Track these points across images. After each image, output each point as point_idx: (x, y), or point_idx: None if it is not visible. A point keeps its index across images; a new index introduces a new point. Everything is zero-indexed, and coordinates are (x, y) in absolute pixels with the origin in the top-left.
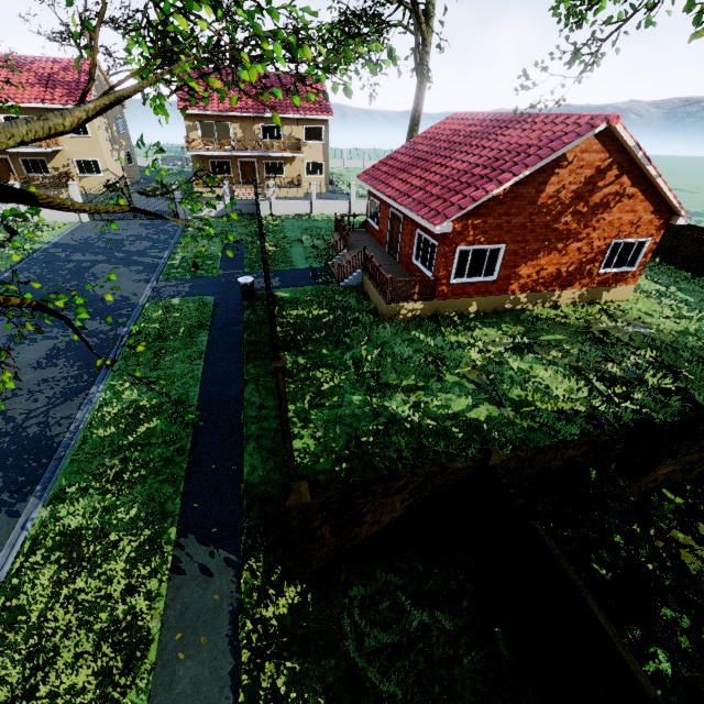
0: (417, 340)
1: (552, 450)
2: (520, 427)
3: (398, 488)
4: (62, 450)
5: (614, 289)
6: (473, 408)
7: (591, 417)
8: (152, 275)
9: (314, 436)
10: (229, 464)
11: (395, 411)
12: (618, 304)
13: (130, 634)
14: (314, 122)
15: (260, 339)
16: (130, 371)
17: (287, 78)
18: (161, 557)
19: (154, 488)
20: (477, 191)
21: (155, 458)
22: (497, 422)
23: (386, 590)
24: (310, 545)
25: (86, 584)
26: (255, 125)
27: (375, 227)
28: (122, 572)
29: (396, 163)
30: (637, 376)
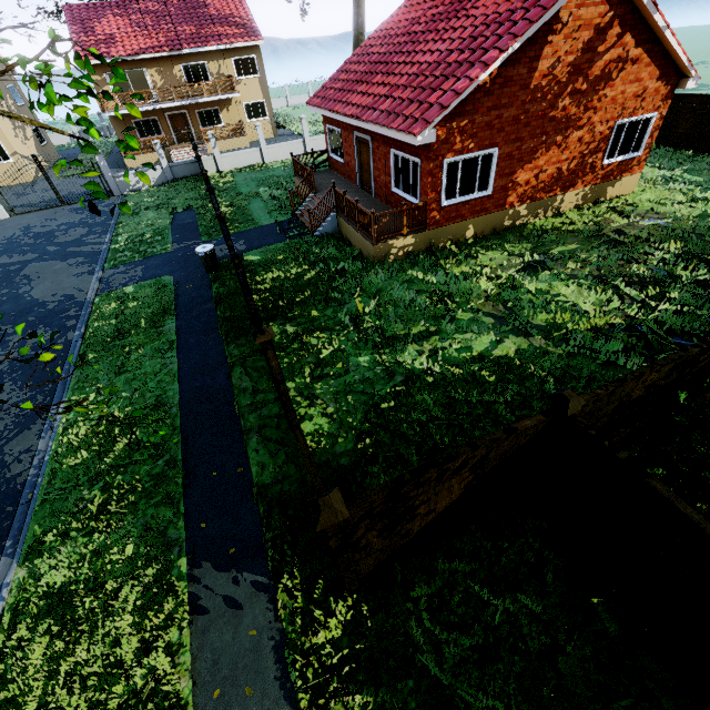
0: (416, 280)
1: (634, 378)
2: (556, 355)
3: (456, 469)
4: (28, 491)
5: (619, 182)
6: (498, 345)
7: (630, 328)
8: (95, 265)
9: (324, 413)
10: (232, 467)
11: (411, 366)
12: (625, 198)
13: (156, 703)
14: (242, 52)
15: (236, 314)
16: (92, 380)
17: (199, 0)
18: (174, 598)
19: (149, 515)
20: (460, 82)
21: (143, 478)
22: (529, 355)
23: (453, 580)
24: (355, 556)
25: (89, 652)
26: (175, 67)
27: (340, 161)
28: (131, 627)
29: (350, 75)
30: (667, 273)
